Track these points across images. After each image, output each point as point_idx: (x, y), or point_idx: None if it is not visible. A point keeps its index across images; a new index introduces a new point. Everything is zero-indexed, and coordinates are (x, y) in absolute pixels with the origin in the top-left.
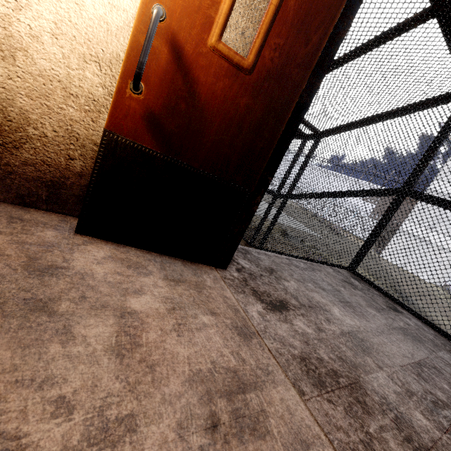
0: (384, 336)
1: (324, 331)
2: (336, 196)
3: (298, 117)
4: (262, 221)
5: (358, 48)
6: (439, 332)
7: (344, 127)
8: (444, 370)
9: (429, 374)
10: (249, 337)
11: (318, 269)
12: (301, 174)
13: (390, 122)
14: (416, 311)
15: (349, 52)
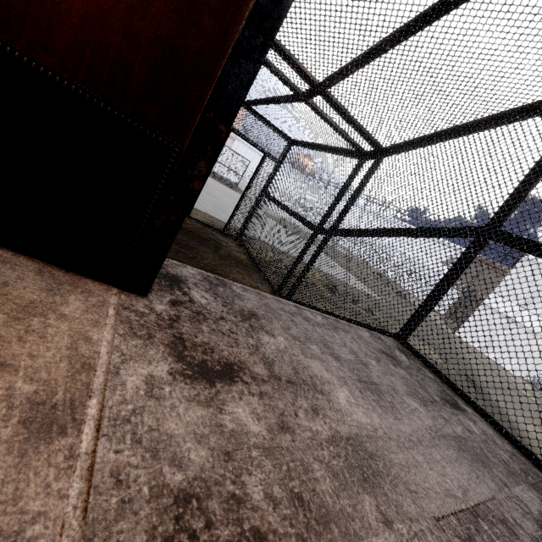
0: (420, 450)
1: (292, 431)
2: (393, 235)
3: (278, 2)
4: (295, 263)
5: (438, 2)
6: (519, 448)
7: (416, 142)
8: (520, 527)
9: (491, 538)
10: (55, 432)
11: (345, 329)
12: (351, 203)
13: (479, 136)
14: (486, 411)
15: (425, 10)
